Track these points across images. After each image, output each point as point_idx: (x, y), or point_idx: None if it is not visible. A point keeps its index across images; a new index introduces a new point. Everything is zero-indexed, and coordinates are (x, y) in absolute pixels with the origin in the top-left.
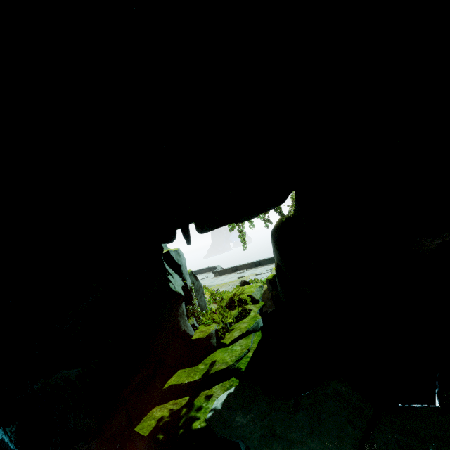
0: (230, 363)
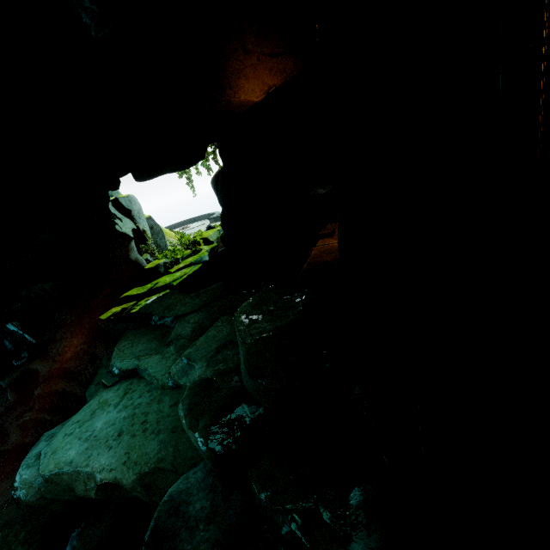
0: (168, 282)
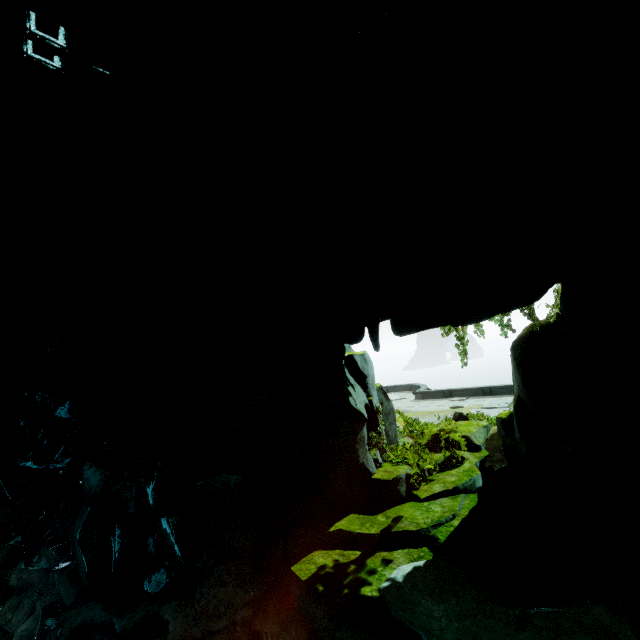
0: (423, 527)
